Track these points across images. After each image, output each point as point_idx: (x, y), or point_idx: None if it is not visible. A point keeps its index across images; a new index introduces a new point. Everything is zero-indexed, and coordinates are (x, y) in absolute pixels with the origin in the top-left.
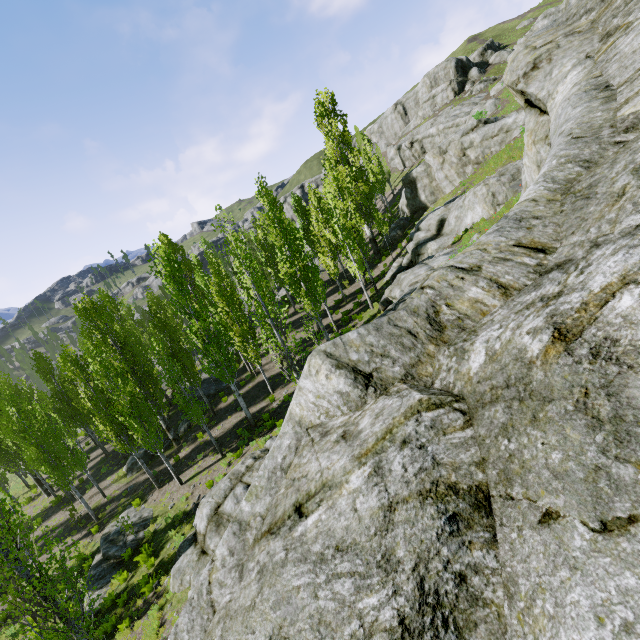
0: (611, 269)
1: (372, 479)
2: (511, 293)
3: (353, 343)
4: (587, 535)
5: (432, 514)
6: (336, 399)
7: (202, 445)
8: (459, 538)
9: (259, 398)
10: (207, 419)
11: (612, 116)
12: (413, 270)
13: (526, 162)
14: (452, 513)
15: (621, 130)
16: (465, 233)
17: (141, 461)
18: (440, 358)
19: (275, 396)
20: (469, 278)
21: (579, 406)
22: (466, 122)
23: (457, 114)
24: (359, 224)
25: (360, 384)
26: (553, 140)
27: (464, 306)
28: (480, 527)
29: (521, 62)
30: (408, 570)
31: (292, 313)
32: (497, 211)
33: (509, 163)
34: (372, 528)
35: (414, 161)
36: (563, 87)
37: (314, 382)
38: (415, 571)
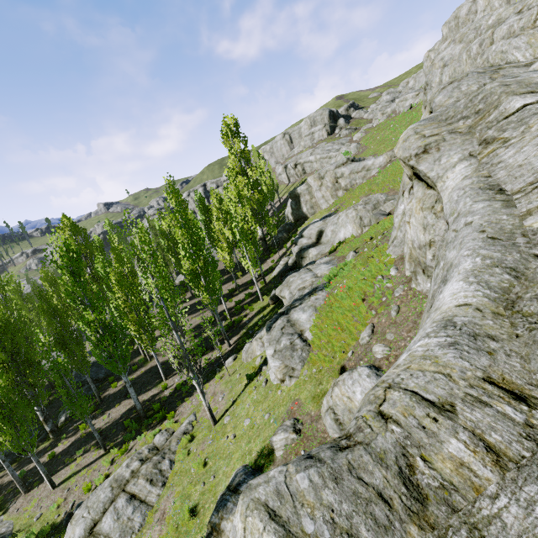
0: None
1: None
2: (506, 464)
3: (305, 498)
4: None
5: None
6: None
7: (84, 438)
8: None
9: (151, 384)
10: (92, 407)
11: (519, 223)
12: (300, 274)
13: (413, 222)
14: None
15: (536, 243)
16: (339, 245)
17: (6, 464)
18: None
19: (167, 383)
20: (444, 422)
21: None
22: (336, 156)
23: (330, 149)
24: (254, 228)
25: None
26: (451, 221)
27: (447, 467)
28: None
29: (413, 144)
30: None
31: (189, 297)
32: (363, 231)
33: (370, 194)
34: None
35: (297, 178)
36: (453, 175)
37: None
38: None
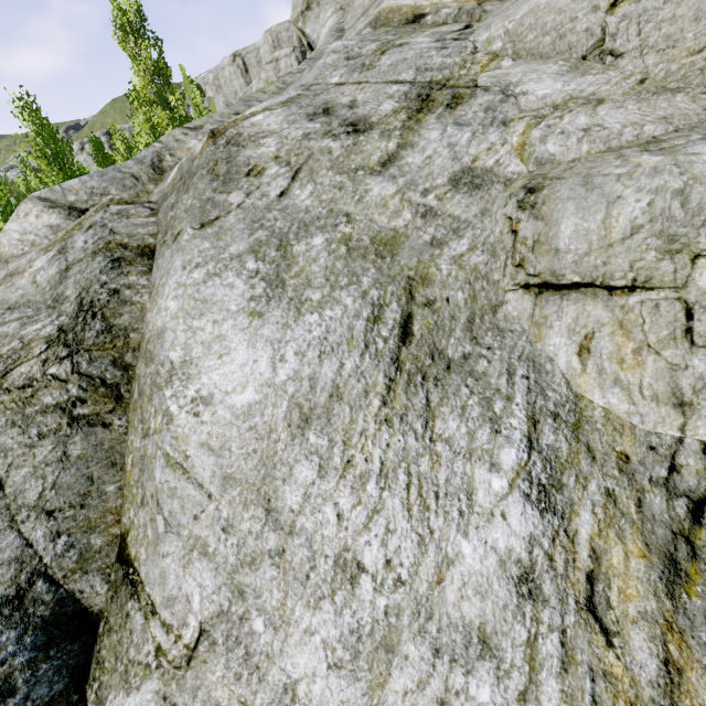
0: (263, 105)
1: (55, 258)
2: None
3: (73, 188)
4: (192, 233)
5: (100, 261)
6: (45, 231)
7: None
8: (119, 270)
9: None
10: None
11: None
12: None
13: None
14: (117, 257)
15: None
16: None
17: None
18: (155, 191)
19: None
20: (192, 134)
21: (210, 171)
22: None
23: None
24: None
25: (74, 217)
26: None
27: (184, 154)
28: (140, 265)
29: None
30: (73, 299)
31: None
32: None
33: None
34: (48, 287)
35: None
36: (325, 30)
37: (22, 223)
38: (78, 298)
